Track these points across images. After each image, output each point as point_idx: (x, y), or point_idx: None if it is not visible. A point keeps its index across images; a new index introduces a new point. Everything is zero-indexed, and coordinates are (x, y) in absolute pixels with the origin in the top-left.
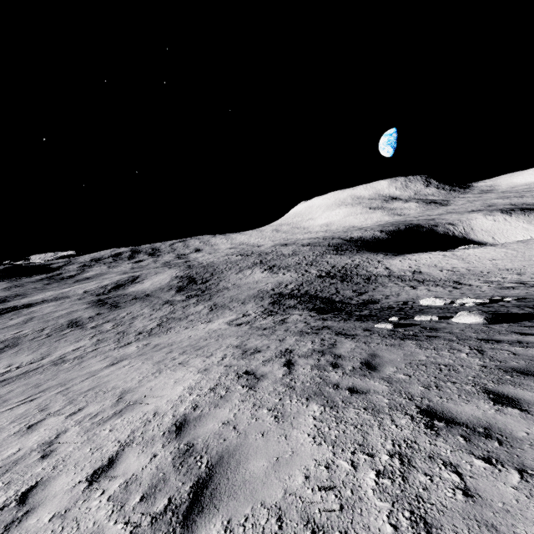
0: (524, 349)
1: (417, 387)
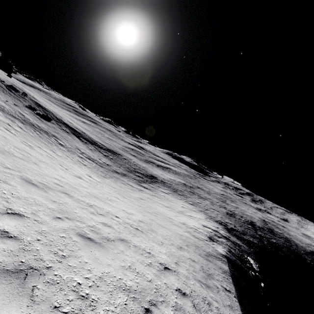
0: (1, 76)
1: (3, 76)
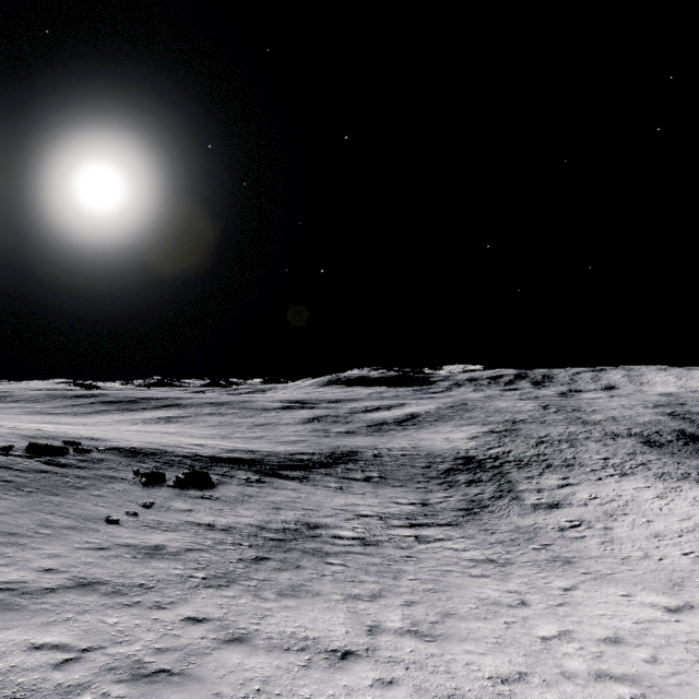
0: None
1: None
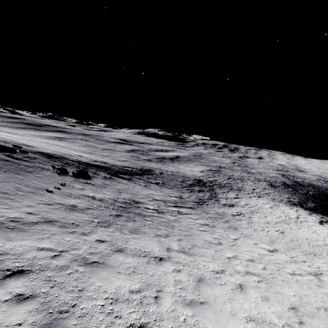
0: None
1: None
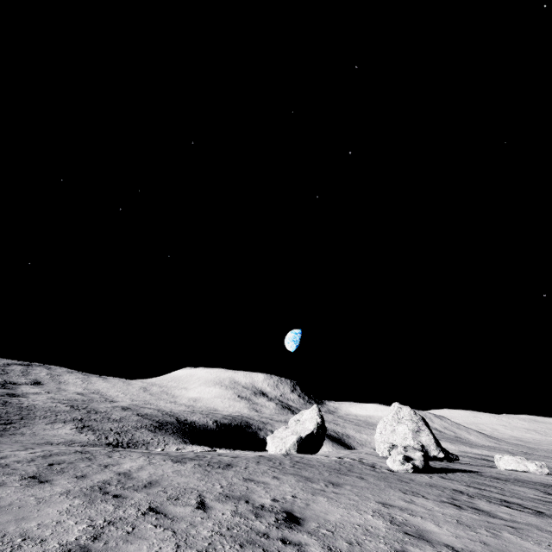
0: None
1: None
